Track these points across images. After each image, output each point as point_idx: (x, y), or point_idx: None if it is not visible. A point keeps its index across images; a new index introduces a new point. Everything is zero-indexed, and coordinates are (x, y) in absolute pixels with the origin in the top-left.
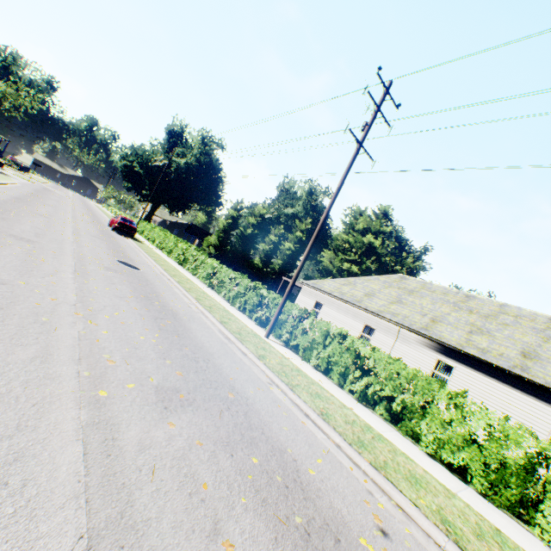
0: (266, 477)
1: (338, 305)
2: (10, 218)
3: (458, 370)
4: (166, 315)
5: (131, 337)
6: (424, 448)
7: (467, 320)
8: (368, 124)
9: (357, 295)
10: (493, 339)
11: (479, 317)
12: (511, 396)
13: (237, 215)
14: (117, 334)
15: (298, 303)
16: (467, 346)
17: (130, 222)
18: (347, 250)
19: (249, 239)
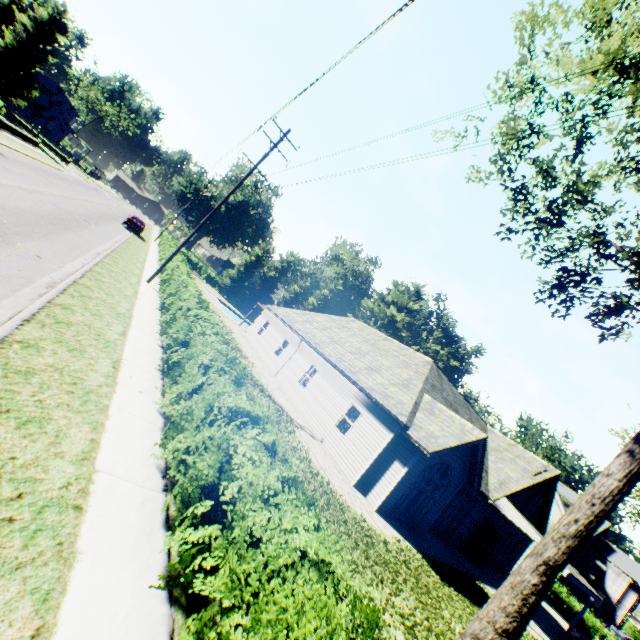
0: (4, 223)
1: (278, 324)
2: (13, 164)
3: (319, 373)
4: (61, 224)
5: (9, 199)
6: (159, 319)
7: (359, 347)
8: (265, 154)
9: (297, 320)
10: (361, 358)
11: (373, 348)
12: (337, 391)
13: (262, 255)
14: (2, 194)
15: (255, 323)
16: (334, 356)
17: (140, 222)
18: (371, 319)
19: (270, 282)
